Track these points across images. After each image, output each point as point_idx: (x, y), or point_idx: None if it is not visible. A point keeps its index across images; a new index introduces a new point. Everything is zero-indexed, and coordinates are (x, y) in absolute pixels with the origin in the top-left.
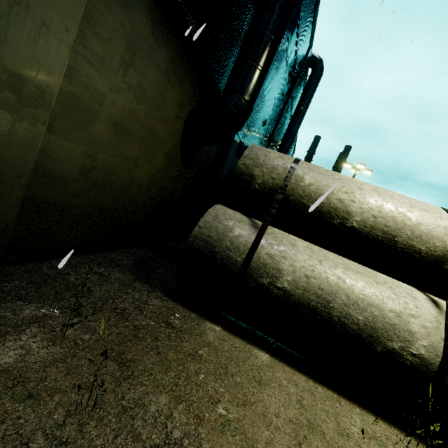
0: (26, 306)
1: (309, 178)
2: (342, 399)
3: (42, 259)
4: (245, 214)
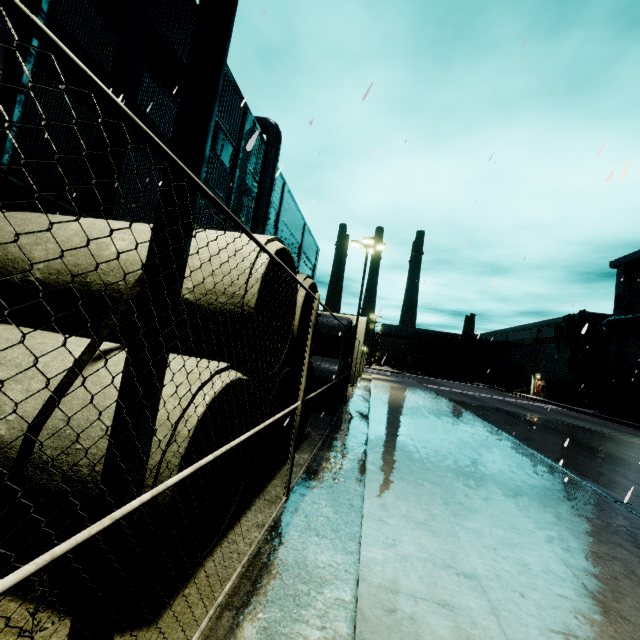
0: None
1: None
2: None
3: None
4: None
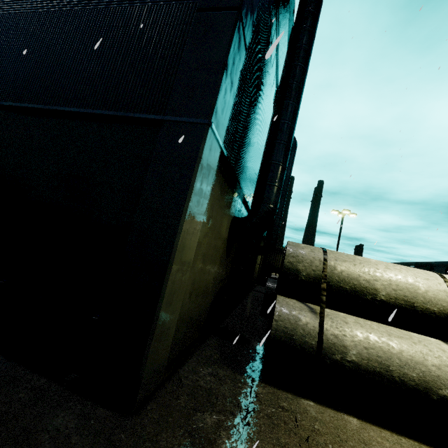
0: (204, 415)
1: (339, 266)
2: (422, 445)
3: (174, 371)
4: (296, 298)
